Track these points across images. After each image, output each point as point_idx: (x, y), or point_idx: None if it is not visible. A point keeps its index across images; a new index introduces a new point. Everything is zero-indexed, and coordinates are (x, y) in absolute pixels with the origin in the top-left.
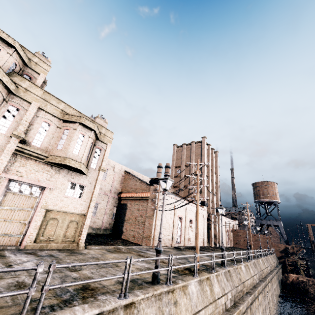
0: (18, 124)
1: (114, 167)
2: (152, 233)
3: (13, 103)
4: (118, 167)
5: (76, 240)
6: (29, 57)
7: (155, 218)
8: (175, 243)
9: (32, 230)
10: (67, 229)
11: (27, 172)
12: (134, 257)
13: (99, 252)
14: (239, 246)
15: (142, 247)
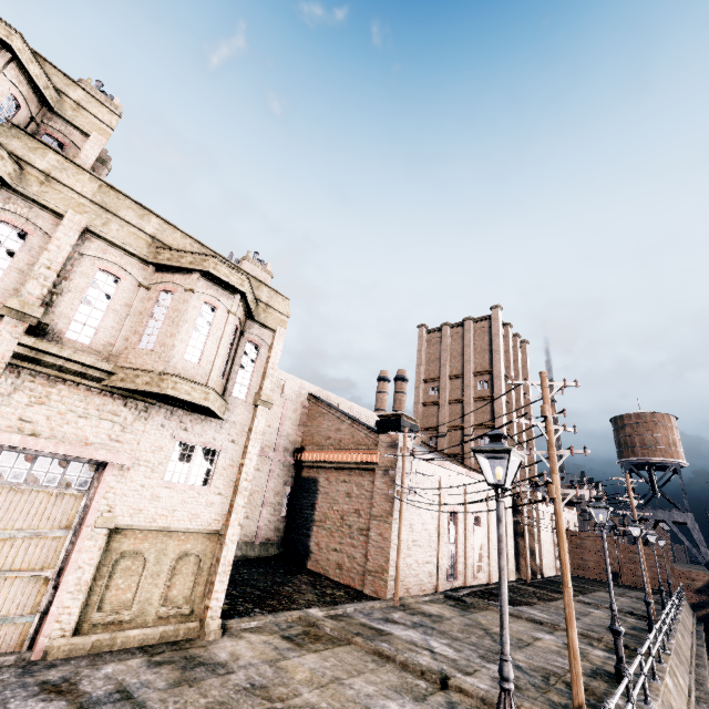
0: (24, 278)
1: (283, 385)
2: (391, 562)
3: (9, 216)
4: (293, 386)
5: (197, 611)
6: (58, 86)
7: (395, 521)
8: (444, 581)
9: (67, 597)
10: (172, 580)
11: (53, 419)
12: (368, 667)
13: (265, 651)
14: (587, 573)
15: (370, 606)
